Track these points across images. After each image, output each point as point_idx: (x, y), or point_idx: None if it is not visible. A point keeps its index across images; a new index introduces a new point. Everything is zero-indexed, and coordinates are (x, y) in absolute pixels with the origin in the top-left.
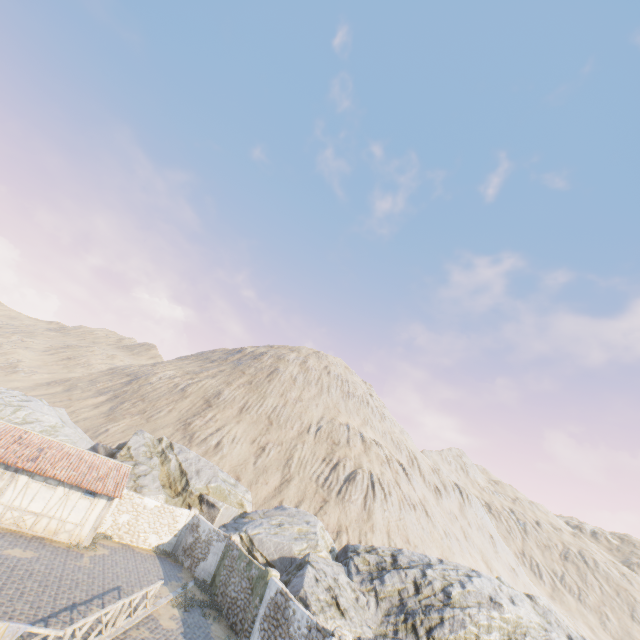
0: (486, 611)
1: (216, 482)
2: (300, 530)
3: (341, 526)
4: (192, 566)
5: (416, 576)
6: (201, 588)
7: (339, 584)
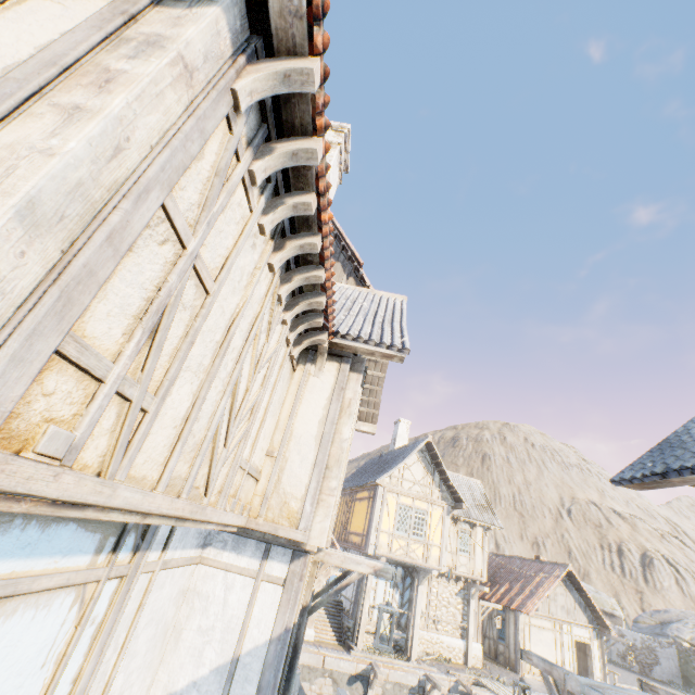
0: None
1: (589, 592)
2: None
3: None
4: (644, 670)
5: None
6: (684, 688)
7: None
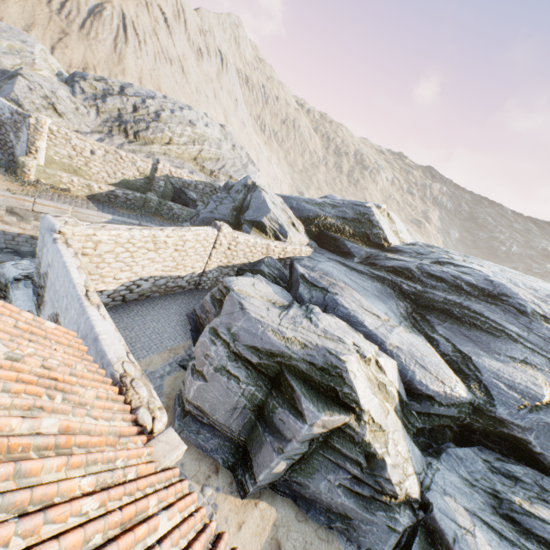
0: (183, 127)
1: None
2: (12, 47)
3: (88, 64)
4: None
5: (137, 102)
6: None
7: (58, 97)
